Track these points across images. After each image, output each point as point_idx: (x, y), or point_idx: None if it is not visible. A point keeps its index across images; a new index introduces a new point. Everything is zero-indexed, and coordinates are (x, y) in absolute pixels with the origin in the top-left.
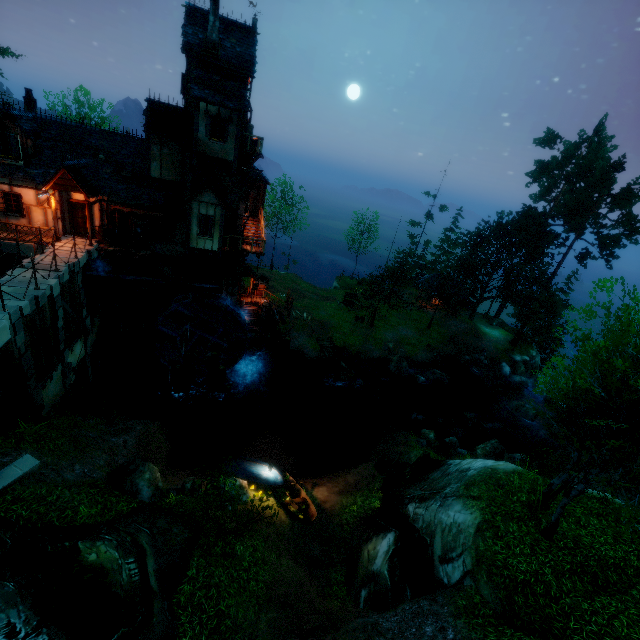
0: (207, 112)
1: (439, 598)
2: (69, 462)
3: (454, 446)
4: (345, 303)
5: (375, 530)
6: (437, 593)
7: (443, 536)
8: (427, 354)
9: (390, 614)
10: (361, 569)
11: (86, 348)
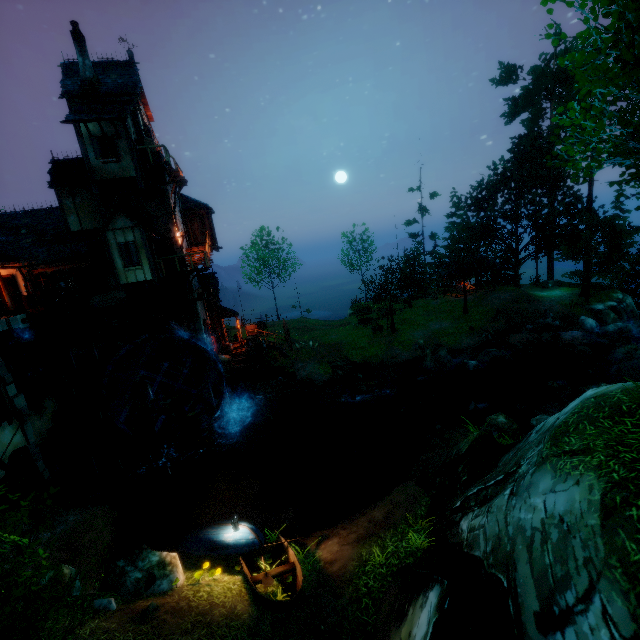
0: (91, 135)
1: None
2: None
3: None
4: (360, 322)
5: (411, 592)
6: None
7: (532, 558)
8: (473, 338)
9: None
10: None
11: (26, 436)
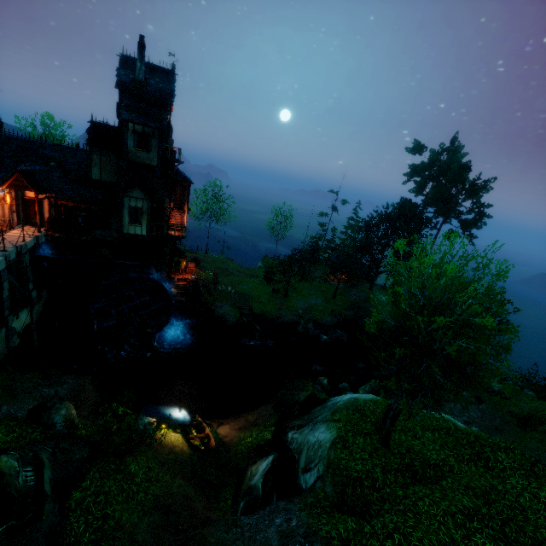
0: (134, 130)
1: (296, 500)
2: None
3: (345, 390)
4: (266, 279)
5: (261, 455)
6: (296, 496)
7: (308, 452)
8: (331, 318)
9: (254, 514)
10: (244, 486)
11: (32, 316)
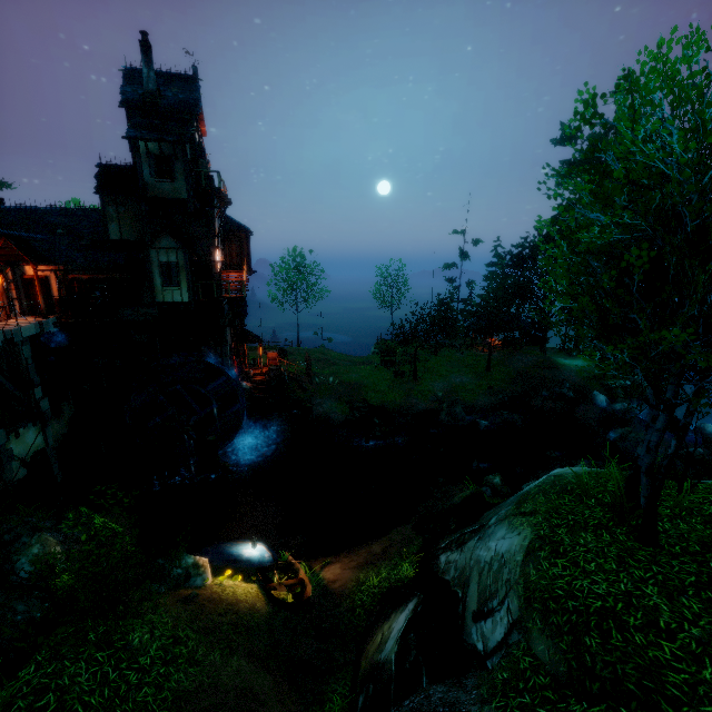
0: (148, 153)
1: (470, 680)
2: None
3: None
4: (383, 363)
5: (396, 604)
6: (469, 674)
7: (480, 580)
8: (490, 398)
9: None
10: (365, 664)
11: (46, 438)
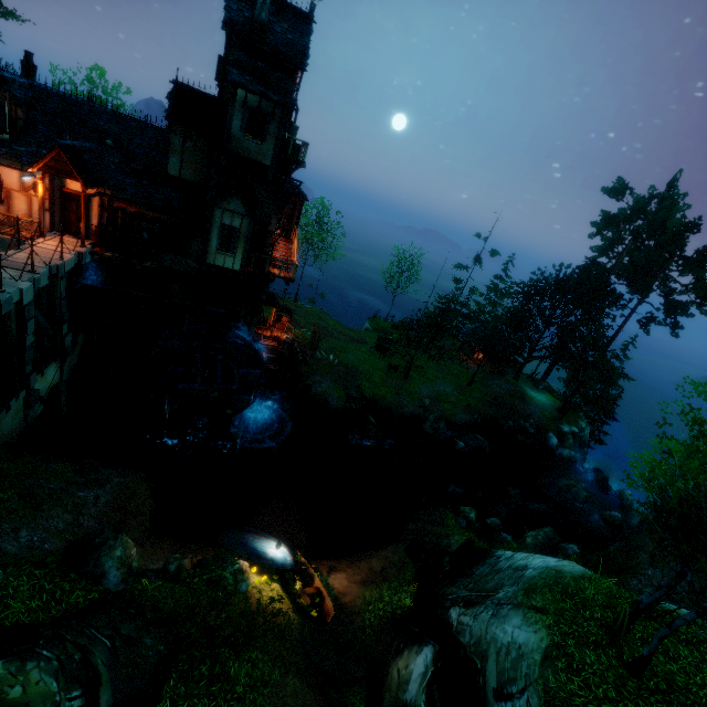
0: (245, 103)
1: None
2: (13, 525)
3: (497, 529)
4: (377, 348)
5: (407, 639)
6: None
7: (498, 660)
8: (467, 415)
9: None
10: (388, 695)
11: (62, 373)
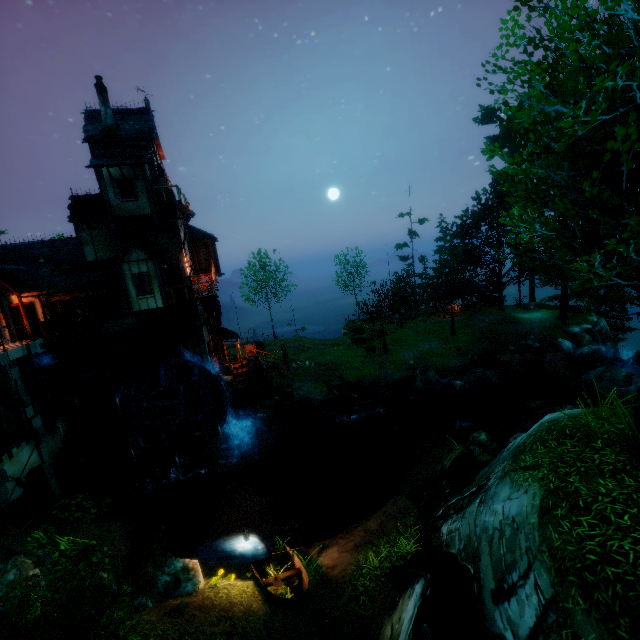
0: (111, 178)
1: None
2: None
3: None
4: (354, 341)
5: (401, 587)
6: None
7: (491, 550)
8: (460, 359)
9: None
10: None
11: (41, 455)
